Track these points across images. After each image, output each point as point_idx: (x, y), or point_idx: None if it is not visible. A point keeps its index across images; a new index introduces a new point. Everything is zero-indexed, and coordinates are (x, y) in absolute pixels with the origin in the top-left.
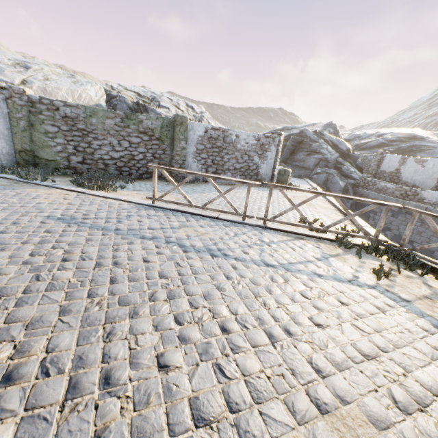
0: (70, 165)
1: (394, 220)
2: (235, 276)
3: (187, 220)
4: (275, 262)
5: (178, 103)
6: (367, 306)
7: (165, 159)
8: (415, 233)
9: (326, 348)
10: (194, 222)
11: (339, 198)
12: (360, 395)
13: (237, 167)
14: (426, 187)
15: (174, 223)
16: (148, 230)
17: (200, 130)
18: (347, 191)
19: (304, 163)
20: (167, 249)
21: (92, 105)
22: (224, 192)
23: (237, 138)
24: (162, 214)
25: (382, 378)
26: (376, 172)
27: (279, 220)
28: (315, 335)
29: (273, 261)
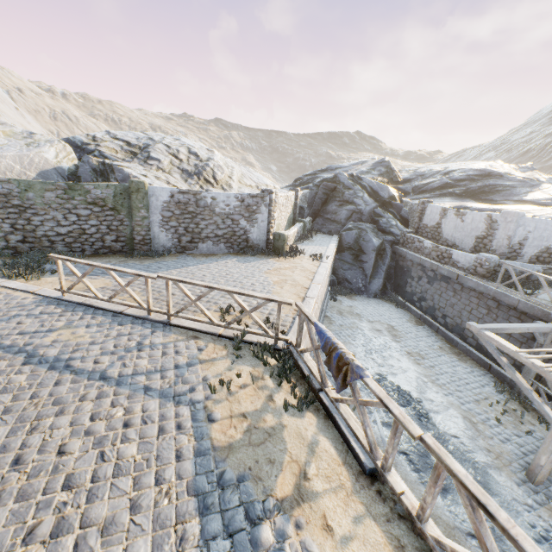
0: (9, 245)
1: (429, 288)
2: (44, 394)
3: (80, 318)
4: (116, 374)
5: (178, 151)
6: (149, 429)
7: (125, 231)
8: (448, 305)
9: (35, 478)
10: (86, 320)
11: (231, 293)
12: (3, 527)
13: (219, 233)
14: (465, 247)
15: (59, 323)
16: (13, 336)
17: (165, 195)
18: (384, 250)
19: (336, 216)
20: (6, 362)
21: (49, 170)
22: (125, 285)
23: (213, 201)
24: (59, 311)
25: (50, 510)
26: (418, 226)
27: (184, 314)
28: (41, 464)
29: (115, 373)
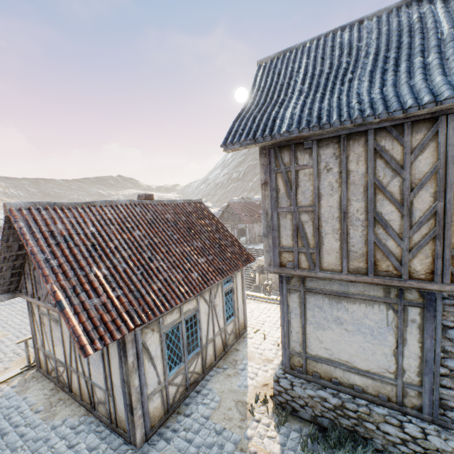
0: None
1: None
2: None
3: None
4: None
5: None
6: None
7: None
8: None
9: None
10: None
11: None
12: None
13: None
14: None
15: None
16: None
17: None
18: None
19: None
20: None
21: None
22: None
23: None
24: None
25: None
26: None
27: None
28: None
29: None
